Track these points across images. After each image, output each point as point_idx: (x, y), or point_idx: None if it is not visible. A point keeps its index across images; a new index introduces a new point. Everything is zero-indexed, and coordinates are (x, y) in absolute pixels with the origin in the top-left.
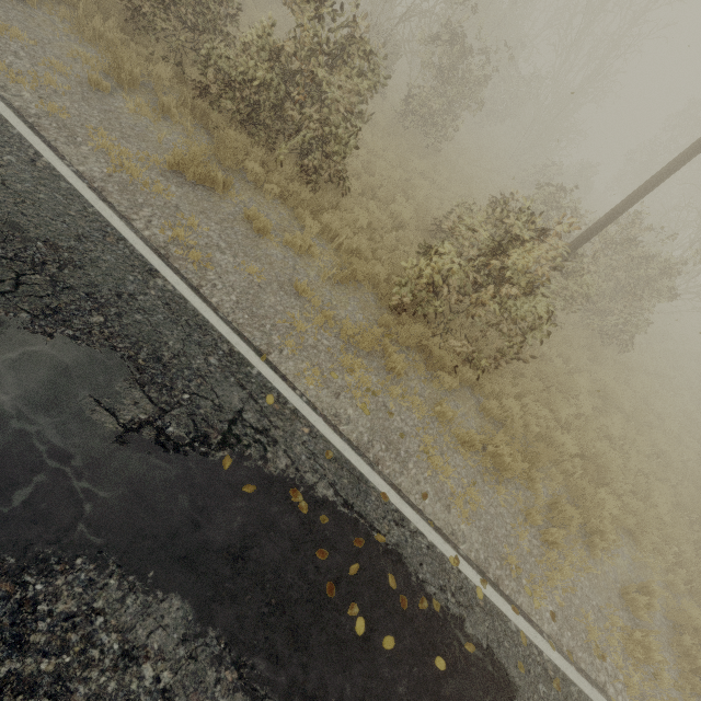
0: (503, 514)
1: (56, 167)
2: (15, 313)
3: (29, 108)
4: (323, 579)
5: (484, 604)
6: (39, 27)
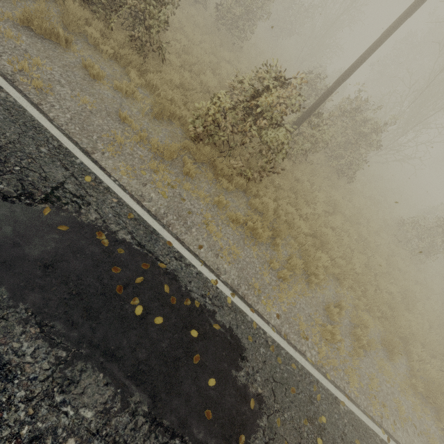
0: (255, 262)
1: None
2: None
3: None
4: (115, 284)
5: (231, 306)
6: None
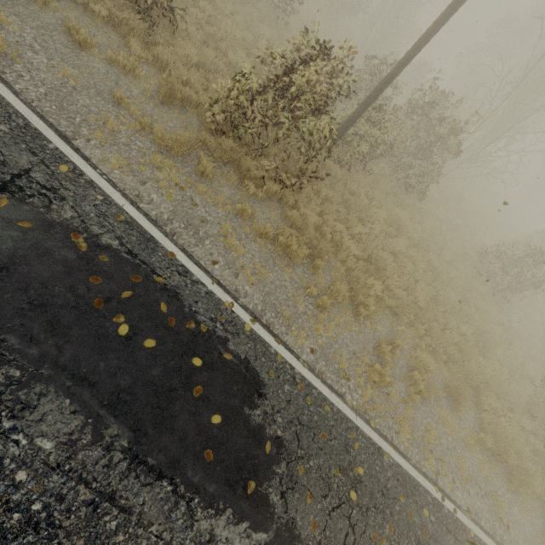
0: (287, 286)
1: None
2: None
3: None
4: (93, 296)
5: (250, 334)
6: None
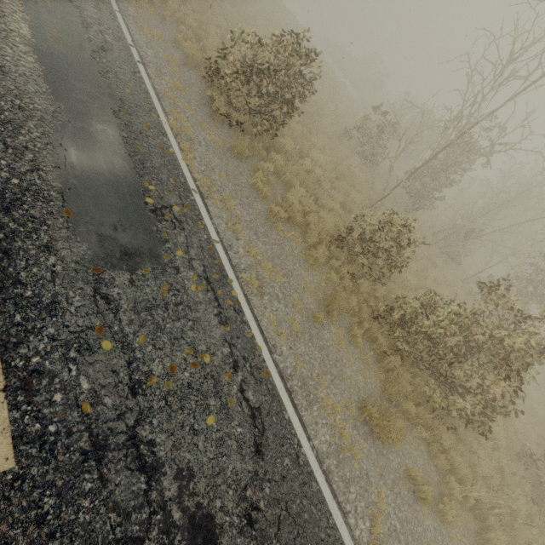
0: None
1: (308, 458)
2: None
3: (287, 368)
4: None
5: None
6: (287, 259)
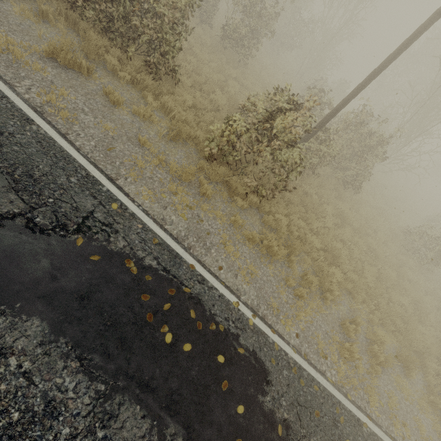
0: (271, 280)
1: None
2: None
3: None
4: (145, 312)
5: (253, 328)
6: None
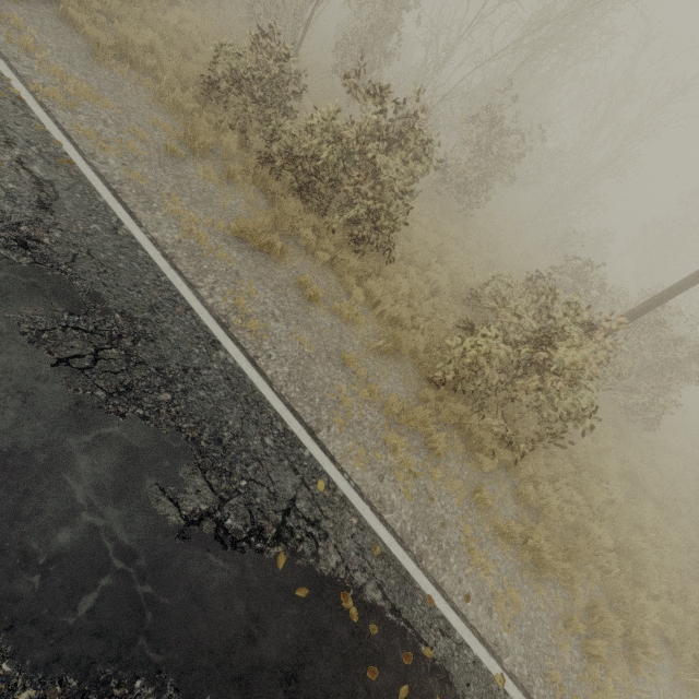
0: (543, 618)
1: (135, 234)
2: (92, 391)
3: (113, 175)
4: None
5: None
6: (126, 97)
